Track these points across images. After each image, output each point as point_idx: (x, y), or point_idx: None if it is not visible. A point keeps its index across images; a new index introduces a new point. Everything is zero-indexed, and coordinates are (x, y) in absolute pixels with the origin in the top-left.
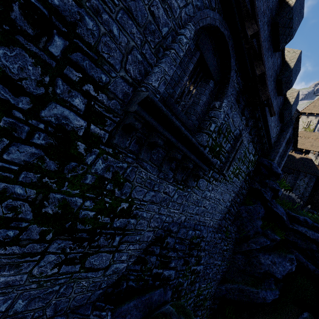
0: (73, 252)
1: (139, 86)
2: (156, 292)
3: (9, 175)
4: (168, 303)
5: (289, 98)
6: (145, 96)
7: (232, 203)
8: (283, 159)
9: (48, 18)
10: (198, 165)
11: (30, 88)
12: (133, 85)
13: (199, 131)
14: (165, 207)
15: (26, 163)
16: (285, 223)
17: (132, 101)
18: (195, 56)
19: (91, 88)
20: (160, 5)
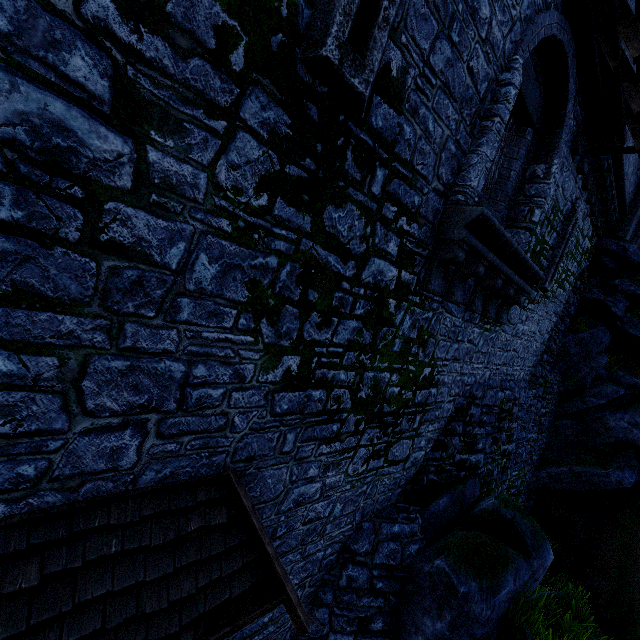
0: (379, 442)
1: (450, 193)
2: (466, 486)
3: (336, 360)
4: (484, 499)
5: None
6: (477, 215)
7: (552, 334)
8: None
9: (372, 150)
10: (520, 288)
11: (355, 249)
12: (444, 195)
13: (509, 227)
14: (468, 362)
15: (348, 342)
16: None
17: (448, 221)
18: None
19: (404, 222)
20: (480, 50)
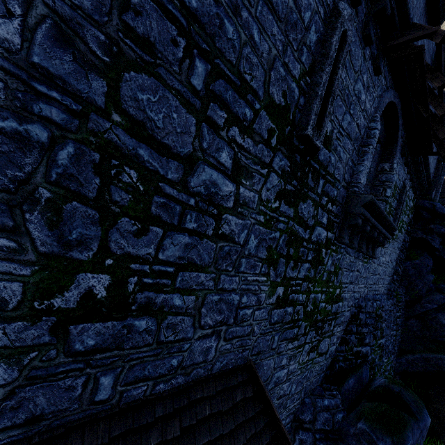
0: (314, 340)
1: (349, 186)
2: (362, 370)
3: (298, 288)
4: (375, 379)
5: None
6: (369, 199)
7: (397, 262)
8: (439, 191)
9: (318, 171)
10: (385, 236)
11: (309, 223)
12: (346, 188)
13: None
14: (357, 284)
15: (304, 276)
16: None
17: (351, 203)
18: None
19: (330, 205)
20: (361, 115)
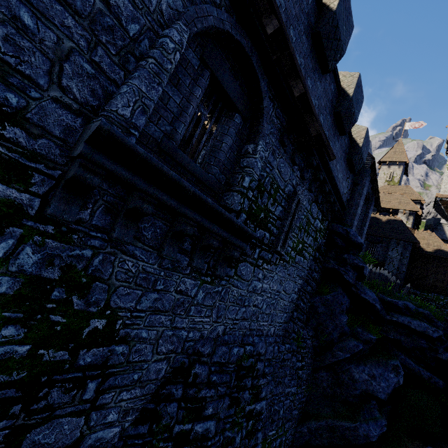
0: None
1: (96, 116)
2: None
3: None
4: None
5: (357, 139)
6: (95, 128)
7: (300, 295)
8: (365, 224)
9: None
10: (229, 242)
11: None
12: (83, 115)
13: (228, 190)
14: (184, 315)
15: None
16: (380, 313)
17: (80, 139)
18: (202, 76)
19: None
20: None
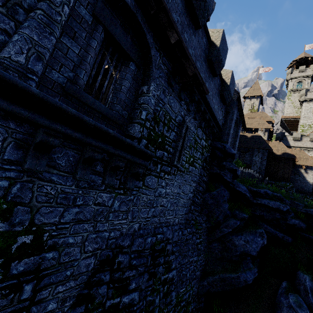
0: None
1: None
2: None
3: None
4: None
5: (226, 79)
6: None
7: (194, 193)
8: (236, 140)
9: None
10: (133, 162)
11: None
12: None
13: (130, 123)
14: (104, 221)
15: None
16: (249, 199)
17: None
18: (96, 31)
19: None
20: None
